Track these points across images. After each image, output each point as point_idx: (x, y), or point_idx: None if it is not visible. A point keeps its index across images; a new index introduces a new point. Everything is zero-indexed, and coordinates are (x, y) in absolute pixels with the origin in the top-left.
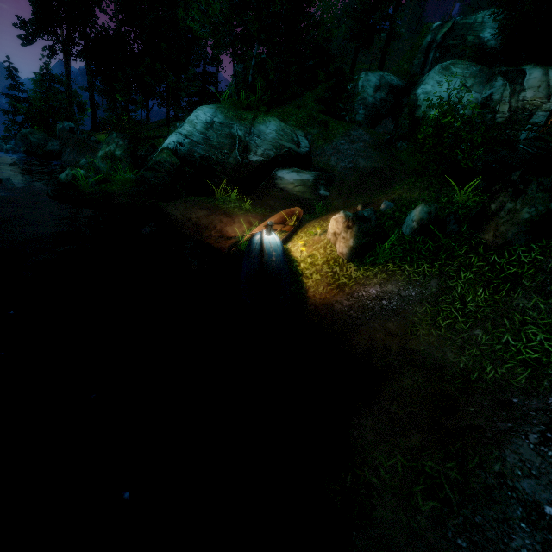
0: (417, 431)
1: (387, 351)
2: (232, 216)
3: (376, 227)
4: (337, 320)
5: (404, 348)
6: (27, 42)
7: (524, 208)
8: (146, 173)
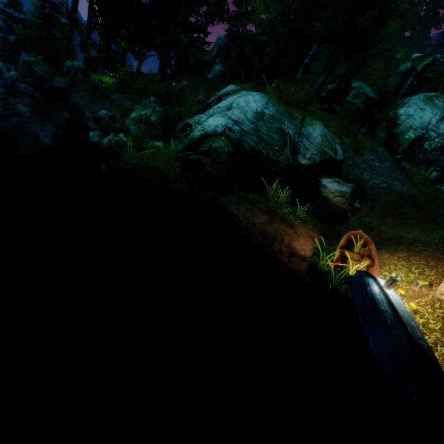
0: None
1: None
2: (293, 226)
3: None
4: None
5: None
6: None
7: None
8: (202, 159)
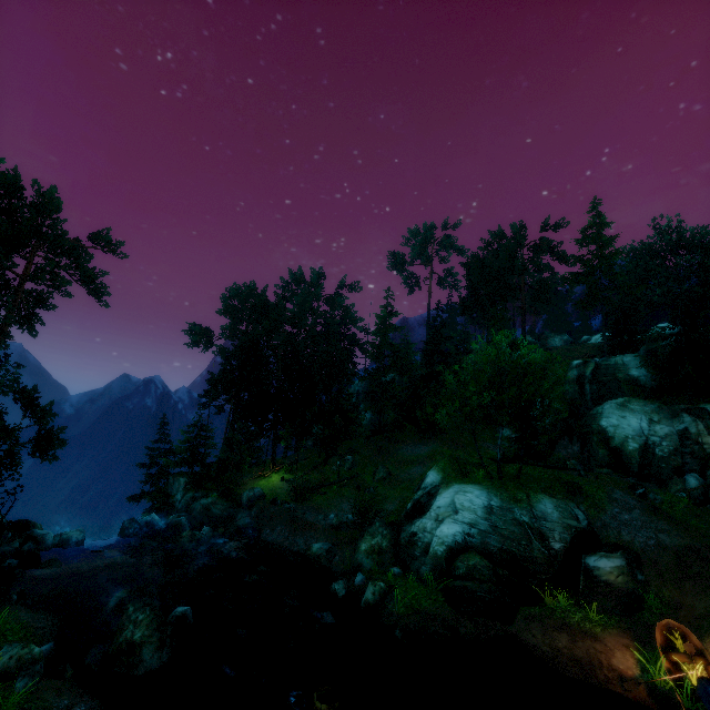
0: None
1: None
2: (597, 637)
3: None
4: None
5: None
6: (205, 407)
7: None
8: (468, 585)
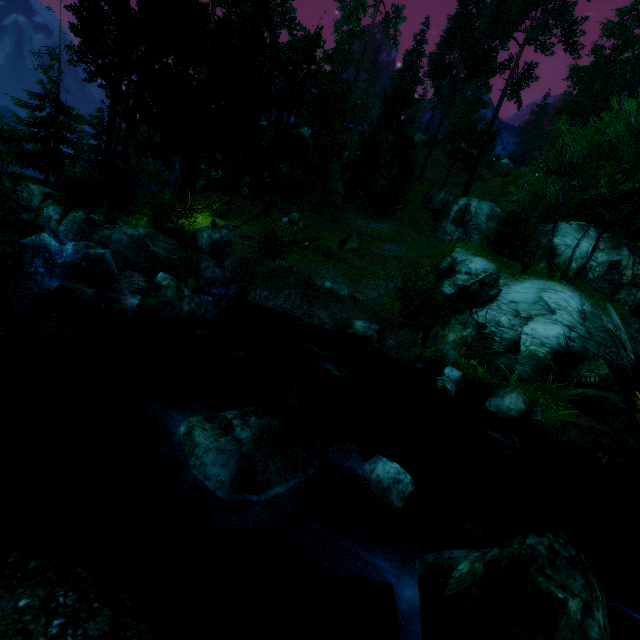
0: None
1: None
2: None
3: None
4: None
5: None
6: (86, 61)
7: None
8: (607, 396)
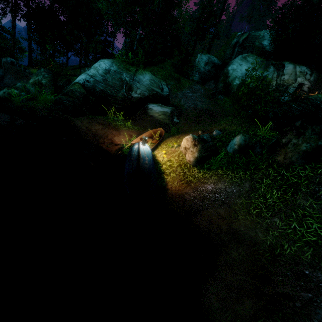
0: (247, 297)
1: (220, 230)
2: (119, 130)
3: (212, 146)
4: (187, 206)
5: (230, 228)
6: None
7: (303, 143)
8: (62, 97)
